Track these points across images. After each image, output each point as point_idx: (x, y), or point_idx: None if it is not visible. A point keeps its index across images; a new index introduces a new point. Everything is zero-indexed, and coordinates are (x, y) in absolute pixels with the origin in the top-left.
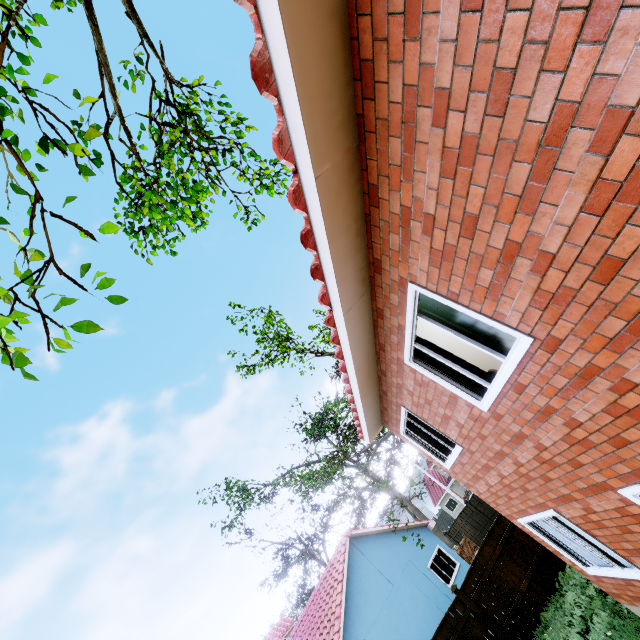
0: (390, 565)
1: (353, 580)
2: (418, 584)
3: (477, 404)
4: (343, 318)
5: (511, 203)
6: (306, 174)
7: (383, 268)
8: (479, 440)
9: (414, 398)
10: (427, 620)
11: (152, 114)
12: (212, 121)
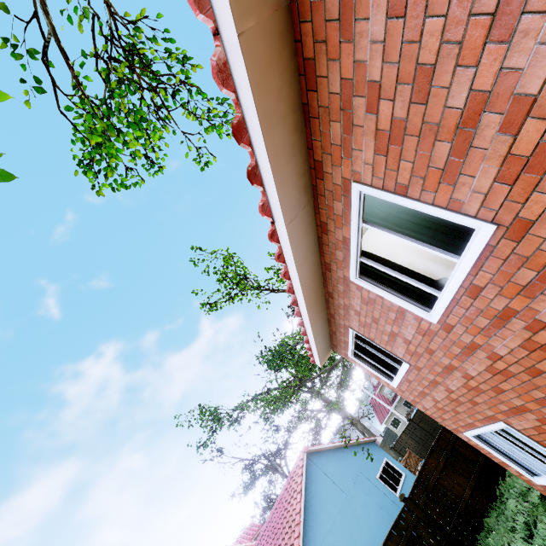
0: (343, 477)
1: (310, 491)
2: (369, 493)
3: (426, 316)
4: (285, 229)
5: (480, 30)
6: (227, 32)
7: (325, 171)
8: (427, 355)
9: (361, 318)
10: (378, 525)
11: (98, 50)
12: (159, 60)
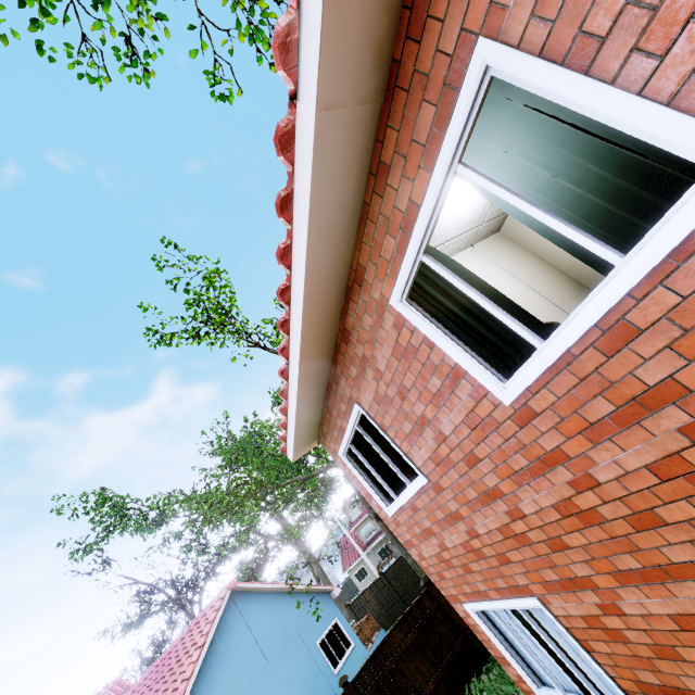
0: (272, 634)
1: (218, 647)
2: (299, 664)
3: (496, 388)
4: (314, 117)
5: None
6: None
7: (430, 14)
8: (463, 467)
9: (381, 386)
10: None
11: None
12: None
